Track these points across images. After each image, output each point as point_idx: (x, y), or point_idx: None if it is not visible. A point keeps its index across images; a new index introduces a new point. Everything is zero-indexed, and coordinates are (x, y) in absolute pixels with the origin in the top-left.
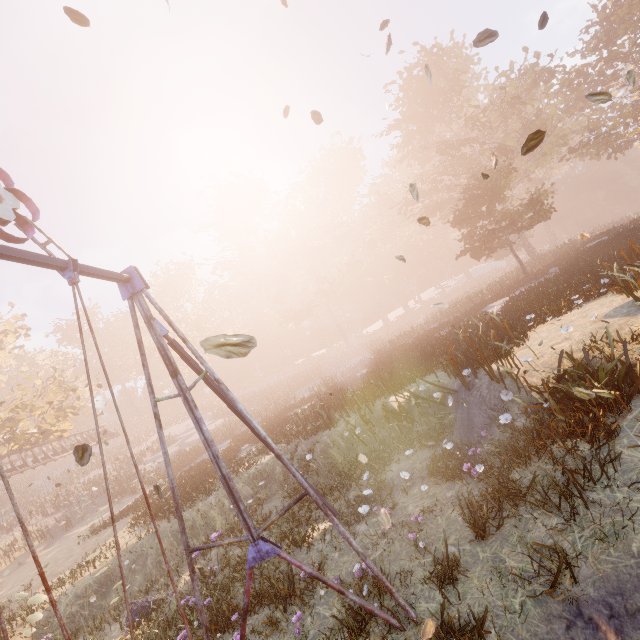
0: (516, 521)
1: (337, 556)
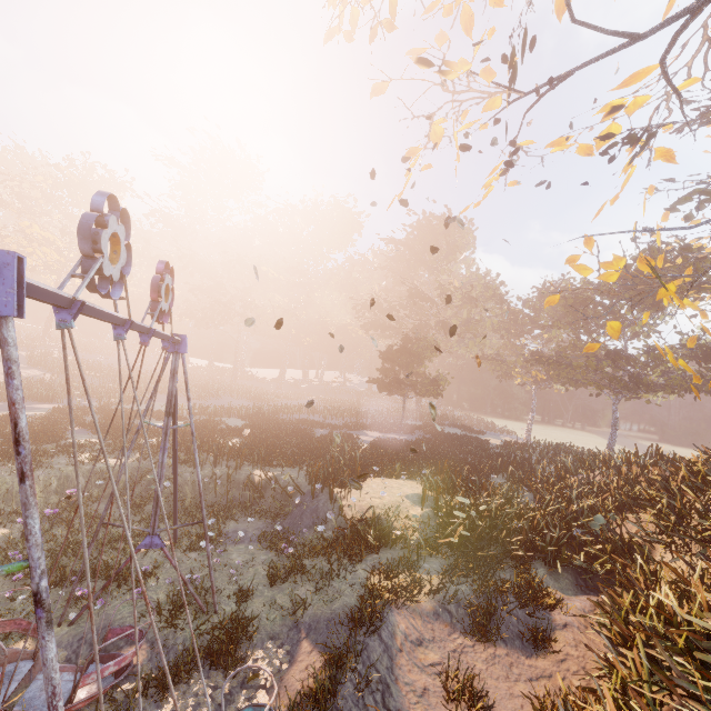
0: (293, 584)
1: (169, 567)
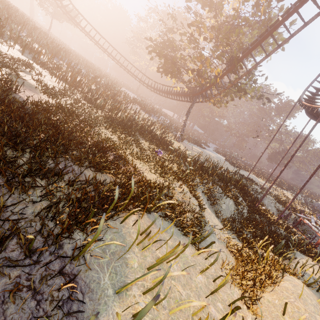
0: None
1: None
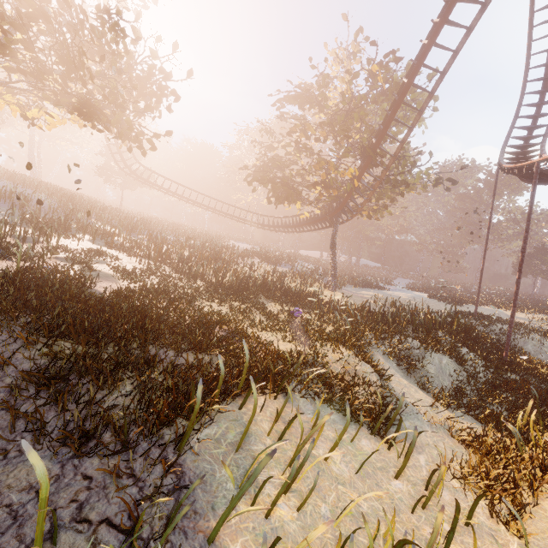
0: None
1: None
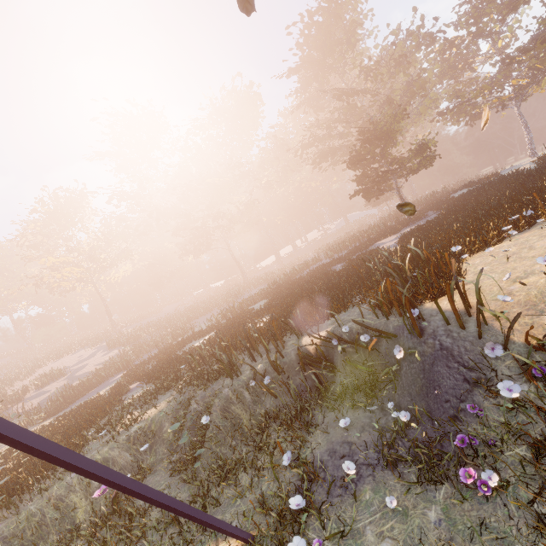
0: None
1: None
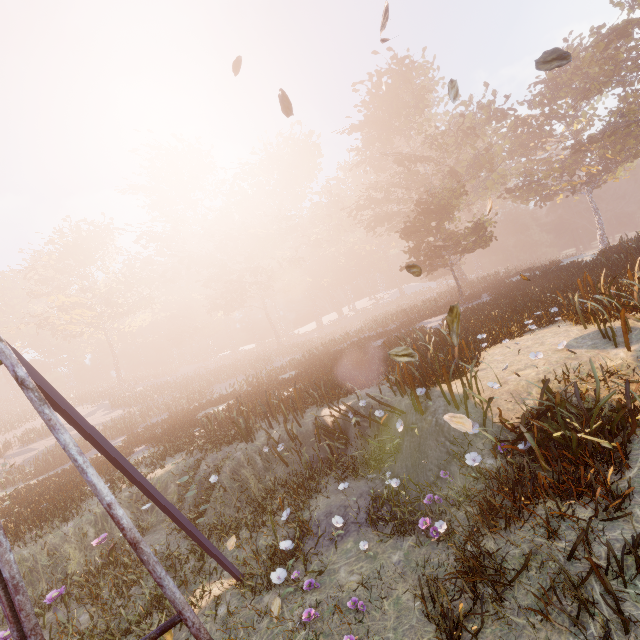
0: (501, 626)
1: None
